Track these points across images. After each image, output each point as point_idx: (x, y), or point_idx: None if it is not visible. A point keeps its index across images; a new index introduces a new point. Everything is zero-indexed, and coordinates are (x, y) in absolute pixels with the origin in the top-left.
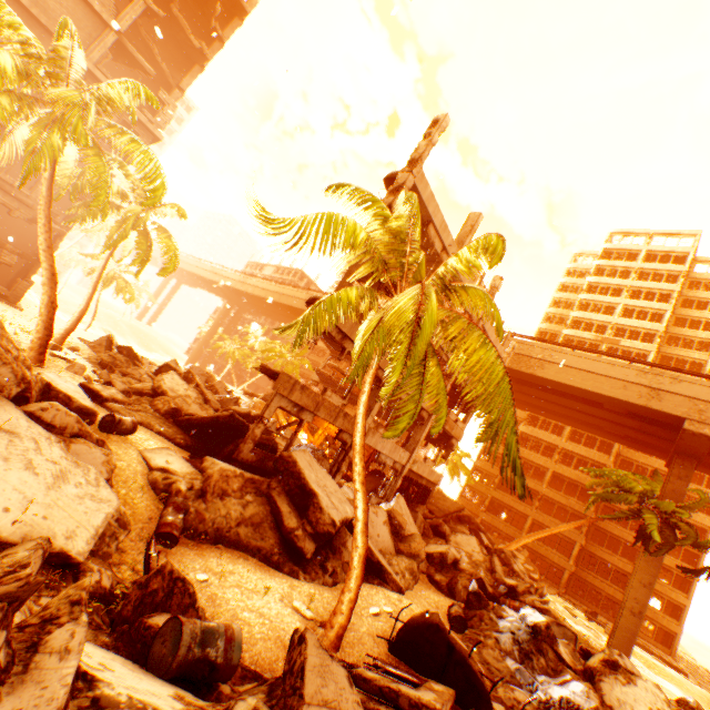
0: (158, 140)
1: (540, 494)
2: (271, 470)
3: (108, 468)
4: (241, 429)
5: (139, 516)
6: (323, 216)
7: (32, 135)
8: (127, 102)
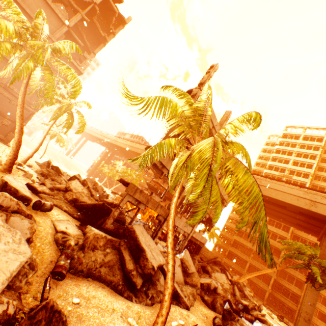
0: (81, 74)
1: (253, 250)
2: (121, 234)
3: (30, 231)
4: (107, 211)
5: (45, 260)
6: (159, 98)
7: (19, 62)
8: (66, 51)
